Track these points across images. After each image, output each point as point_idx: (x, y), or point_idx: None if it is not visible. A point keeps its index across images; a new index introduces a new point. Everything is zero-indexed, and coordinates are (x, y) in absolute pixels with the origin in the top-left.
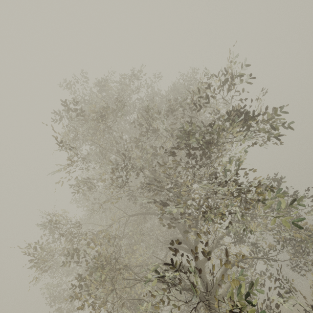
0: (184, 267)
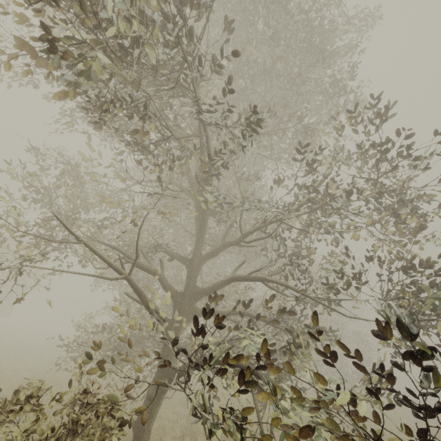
0: (177, 255)
